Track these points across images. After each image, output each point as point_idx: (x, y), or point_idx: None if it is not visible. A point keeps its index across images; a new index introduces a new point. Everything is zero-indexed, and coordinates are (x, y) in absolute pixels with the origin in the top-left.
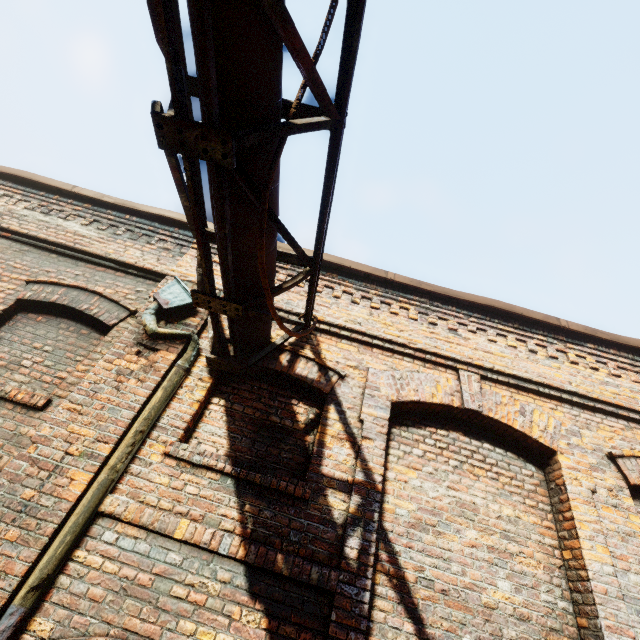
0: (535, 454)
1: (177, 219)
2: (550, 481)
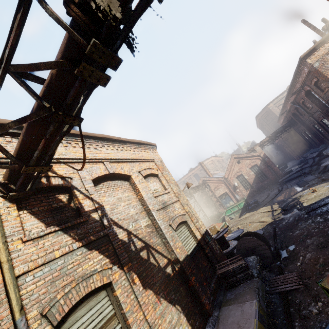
0: (126, 178)
1: None
2: (131, 183)
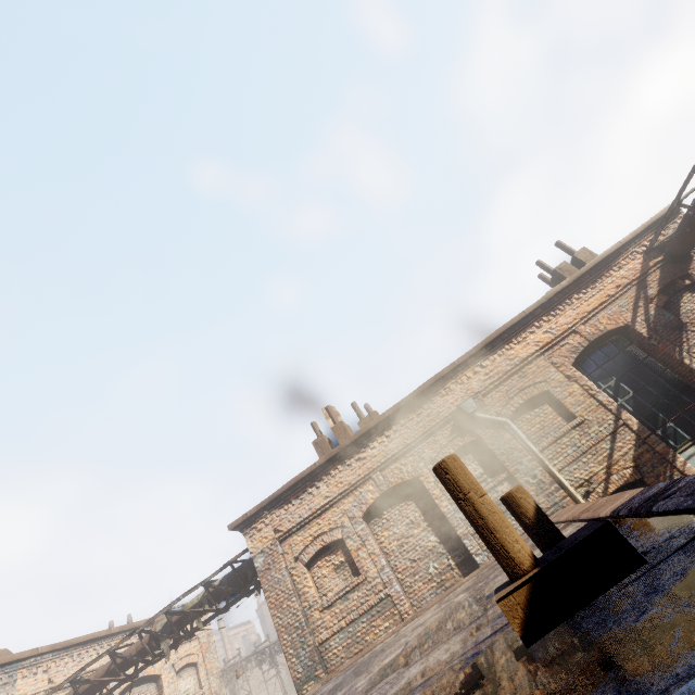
0: (155, 678)
1: (11, 661)
2: (159, 685)
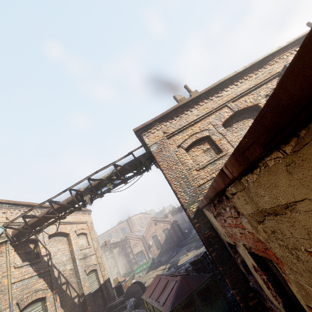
0: (66, 235)
1: None
2: (68, 239)
